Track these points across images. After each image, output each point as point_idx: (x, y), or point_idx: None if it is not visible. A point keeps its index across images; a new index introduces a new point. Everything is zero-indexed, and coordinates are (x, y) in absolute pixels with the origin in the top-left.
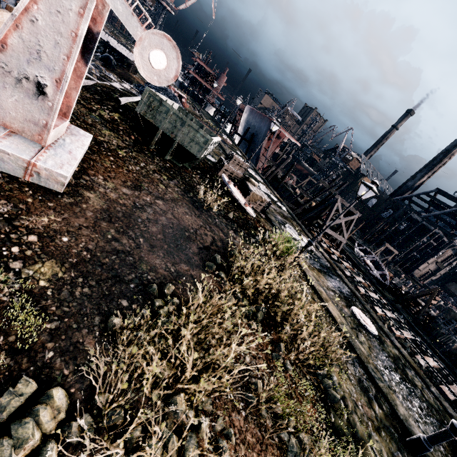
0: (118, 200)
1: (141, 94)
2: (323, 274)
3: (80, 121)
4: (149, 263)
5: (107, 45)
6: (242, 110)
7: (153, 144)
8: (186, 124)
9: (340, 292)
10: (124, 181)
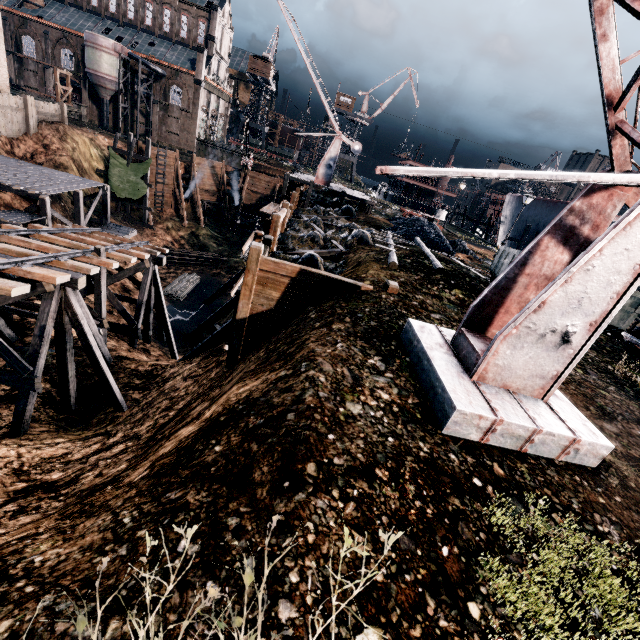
0: (629, 452)
1: (406, 239)
2: None
3: (453, 321)
4: None
5: (343, 195)
6: (497, 202)
7: None
8: None
9: None
10: (585, 407)
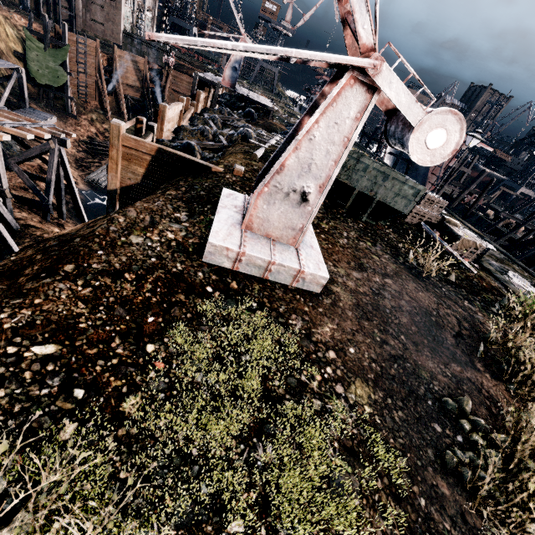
0: (358, 288)
1: None
2: None
3: None
4: (425, 368)
5: (247, 99)
6: None
7: (347, 207)
8: (390, 178)
9: None
10: (348, 262)
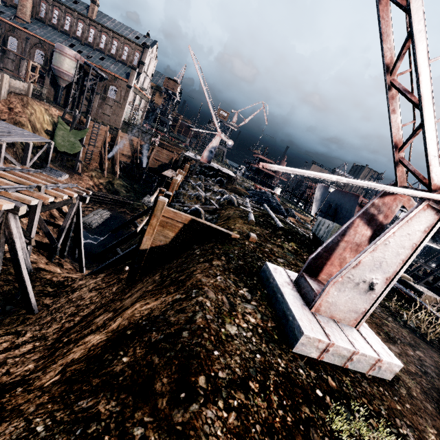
0: (408, 367)
1: (258, 204)
2: None
3: (291, 265)
4: None
5: (218, 171)
6: (311, 187)
7: None
8: None
9: None
10: (378, 333)
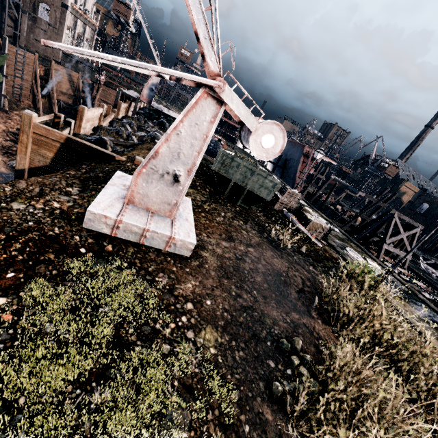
0: (224, 254)
1: None
2: (406, 301)
3: None
4: (270, 316)
5: (161, 112)
6: None
7: (226, 194)
8: (255, 173)
9: (434, 322)
10: (220, 234)
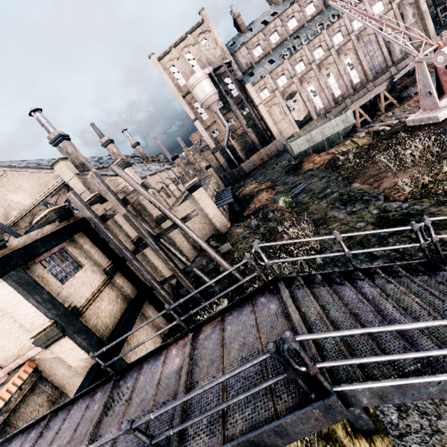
0: None
1: None
2: None
3: None
4: None
5: None
6: None
7: None
8: None
9: None
10: None
